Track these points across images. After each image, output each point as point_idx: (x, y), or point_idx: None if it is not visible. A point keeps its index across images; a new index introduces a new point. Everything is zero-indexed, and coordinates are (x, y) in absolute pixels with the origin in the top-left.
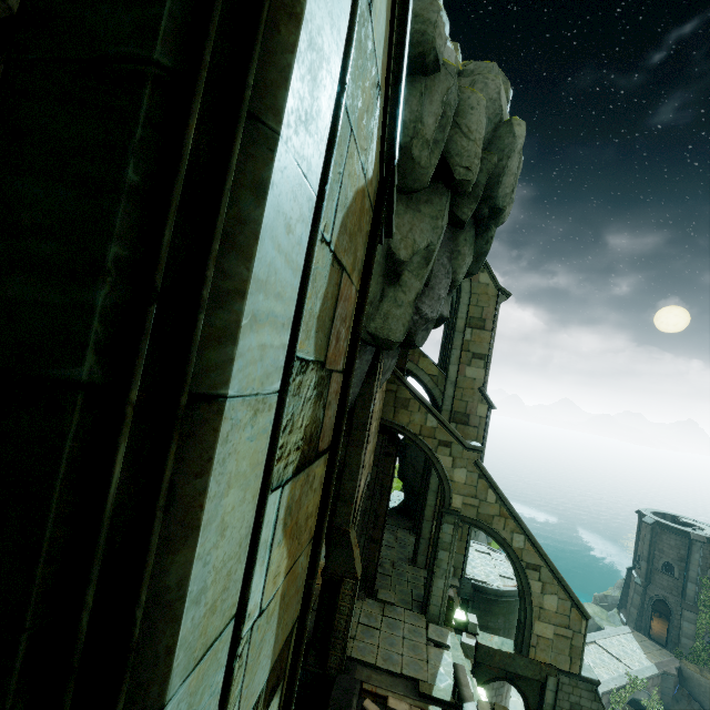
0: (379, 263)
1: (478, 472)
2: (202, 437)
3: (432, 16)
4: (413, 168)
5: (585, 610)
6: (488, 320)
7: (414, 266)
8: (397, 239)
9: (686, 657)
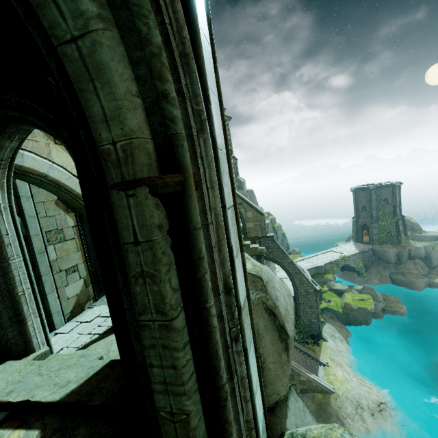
0: None
1: None
2: None
3: None
4: None
5: (261, 212)
6: None
7: None
8: None
9: (375, 243)
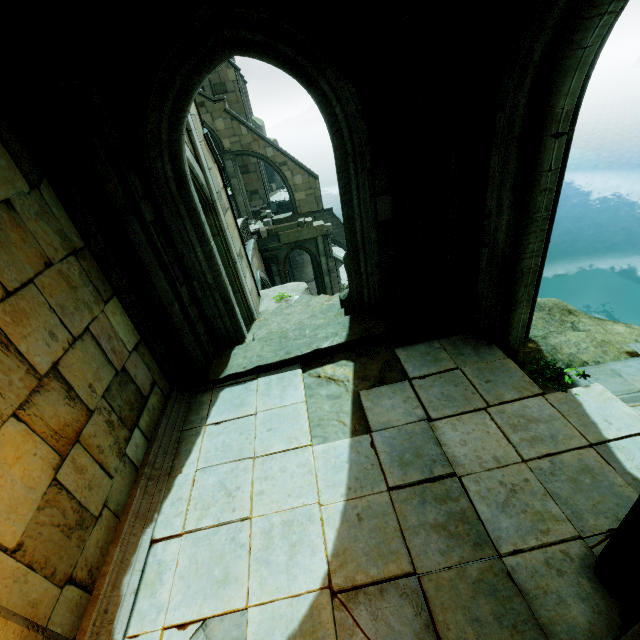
0: None
1: (229, 116)
2: None
3: None
4: None
5: (315, 175)
6: None
7: None
8: None
9: None
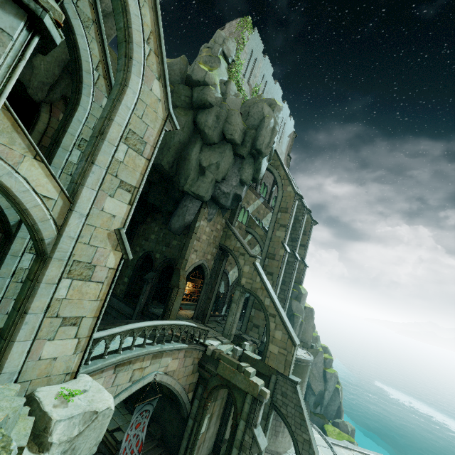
0: (195, 167)
1: (254, 267)
2: (65, 133)
3: (207, 93)
4: (207, 136)
5: (293, 340)
6: (289, 208)
7: (212, 170)
8: (203, 159)
9: None
